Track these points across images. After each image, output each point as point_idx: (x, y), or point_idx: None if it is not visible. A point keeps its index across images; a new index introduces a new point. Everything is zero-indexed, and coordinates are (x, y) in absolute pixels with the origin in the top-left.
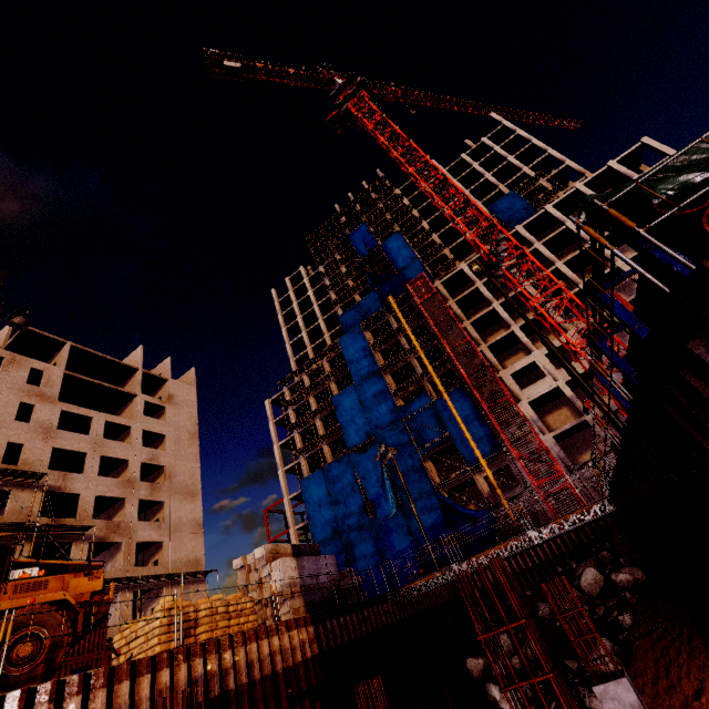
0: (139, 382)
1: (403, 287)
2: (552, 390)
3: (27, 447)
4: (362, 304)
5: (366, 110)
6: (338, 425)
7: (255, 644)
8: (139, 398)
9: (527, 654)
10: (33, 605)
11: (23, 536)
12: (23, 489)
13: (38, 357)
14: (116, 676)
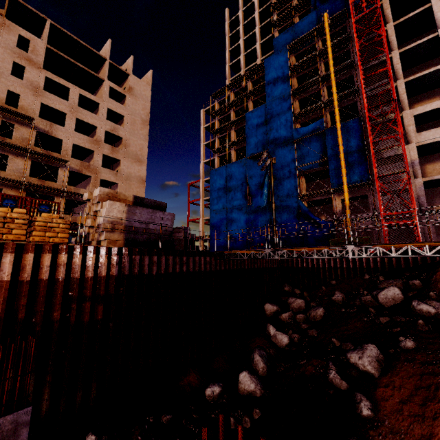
0: (106, 70)
1: (345, 7)
2: None
3: (22, 97)
4: (298, 26)
5: None
6: (244, 137)
7: (31, 255)
8: (105, 83)
9: (309, 317)
10: None
11: (26, 155)
12: (22, 125)
13: (32, 31)
14: None
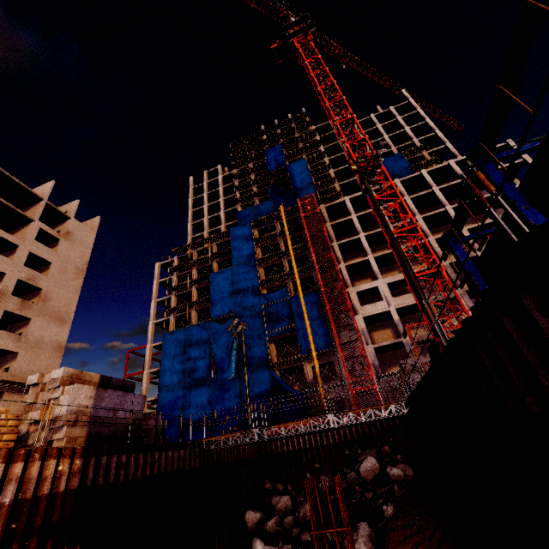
0: (39, 210)
1: (295, 203)
2: (384, 312)
3: None
4: (259, 207)
5: (307, 47)
6: (209, 297)
7: None
8: (35, 223)
9: (299, 517)
10: None
11: None
12: None
13: None
14: None
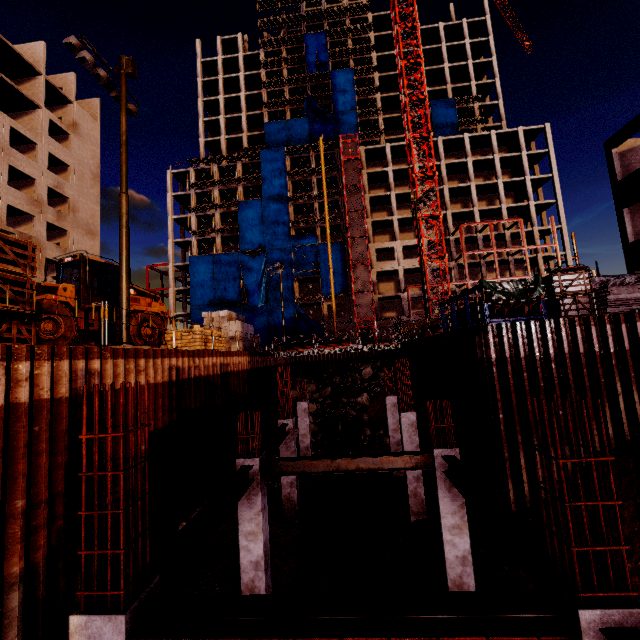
0: (42, 92)
1: (333, 131)
2: (393, 270)
3: None
4: (291, 124)
5: None
6: (236, 227)
7: (235, 357)
8: (43, 112)
9: (322, 394)
10: (149, 312)
11: None
12: None
13: None
14: (203, 354)
